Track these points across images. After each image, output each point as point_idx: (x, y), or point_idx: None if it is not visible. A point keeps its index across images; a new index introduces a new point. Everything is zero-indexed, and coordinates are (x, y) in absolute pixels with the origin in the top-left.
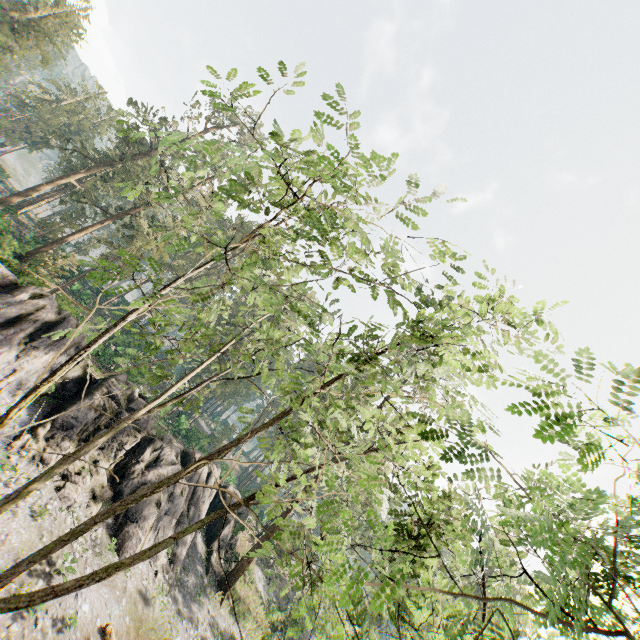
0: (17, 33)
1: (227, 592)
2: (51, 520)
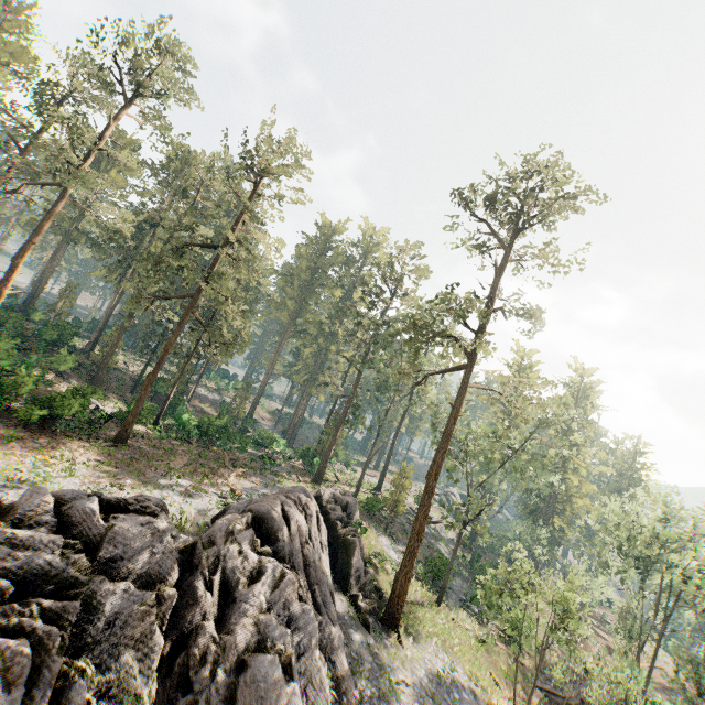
0: None
1: (398, 625)
2: None
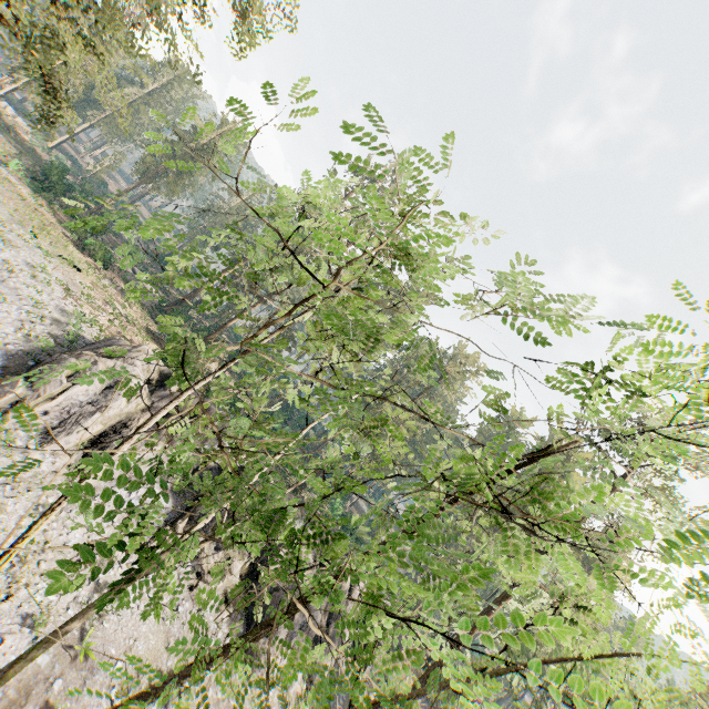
0: (195, 158)
1: None
2: (180, 624)
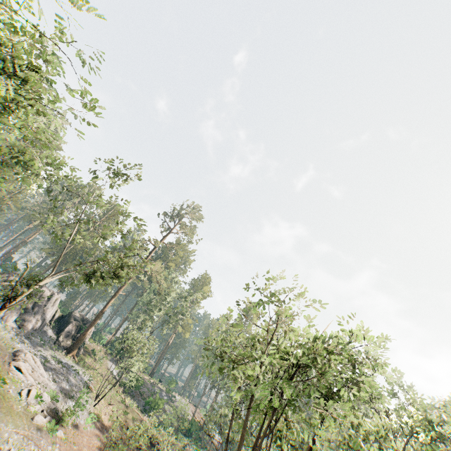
0: None
1: (71, 353)
2: None
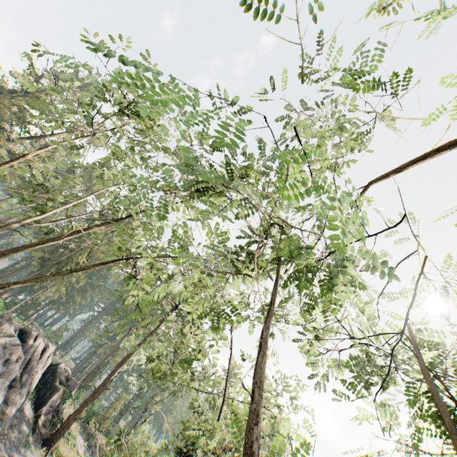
0: None
1: (51, 448)
2: None
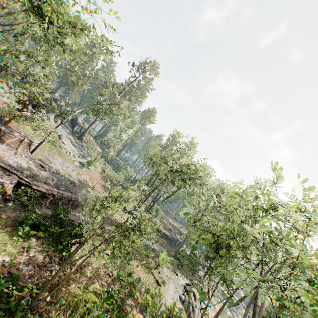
0: None
1: (80, 139)
2: (9, 94)
